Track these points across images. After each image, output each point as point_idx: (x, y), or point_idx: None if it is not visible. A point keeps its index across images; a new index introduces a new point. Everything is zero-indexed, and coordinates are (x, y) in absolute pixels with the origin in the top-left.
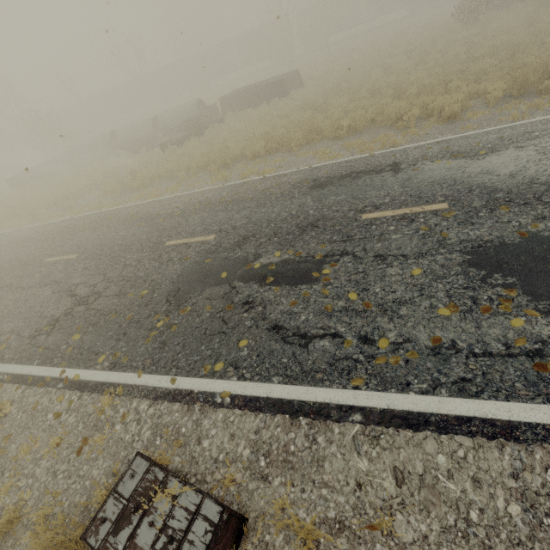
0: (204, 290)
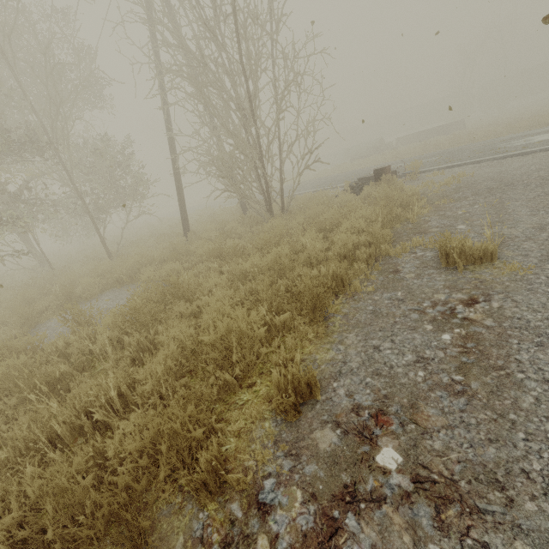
0: None
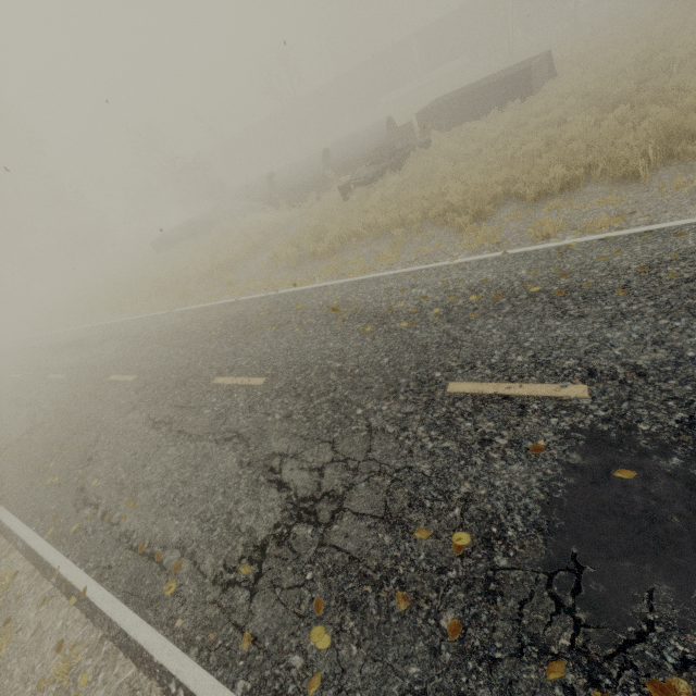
0: (695, 605)
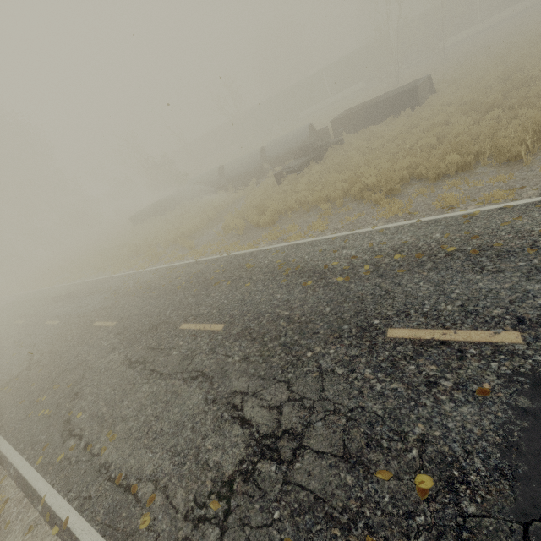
0: None
